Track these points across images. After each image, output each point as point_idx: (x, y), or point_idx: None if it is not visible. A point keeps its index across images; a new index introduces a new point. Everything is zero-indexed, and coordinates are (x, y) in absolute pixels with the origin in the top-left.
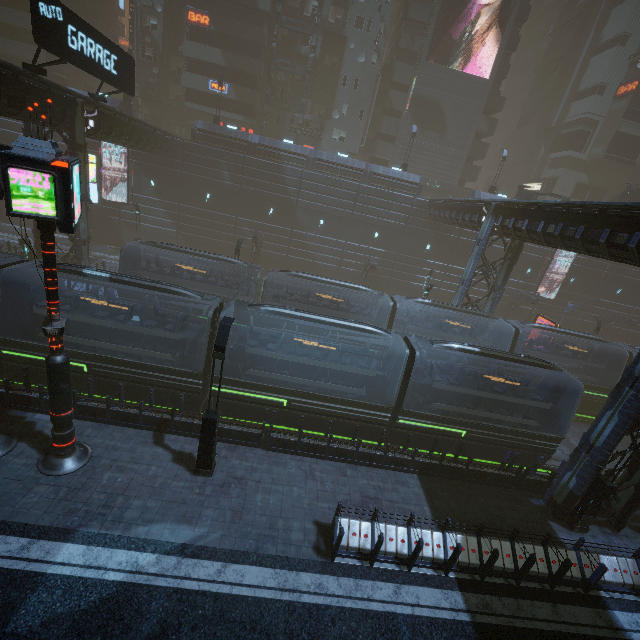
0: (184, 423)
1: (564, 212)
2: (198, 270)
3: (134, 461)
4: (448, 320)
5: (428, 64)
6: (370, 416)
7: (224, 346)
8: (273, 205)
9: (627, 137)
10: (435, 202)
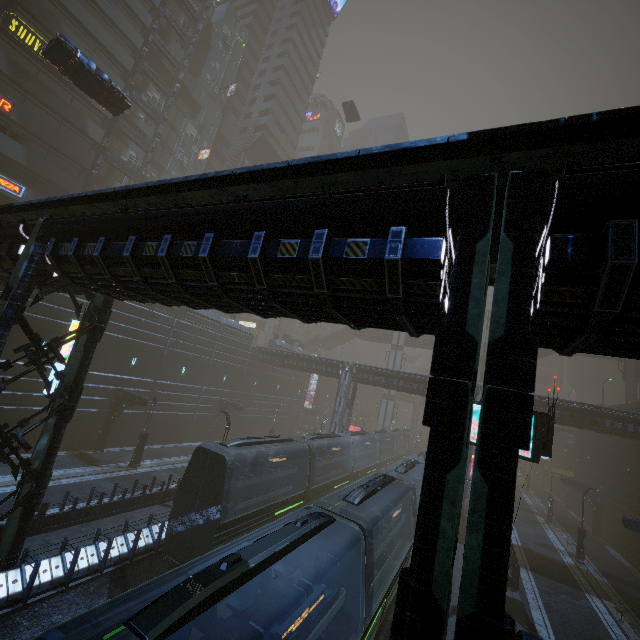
0: None
1: (409, 377)
2: (282, 459)
3: None
4: (366, 442)
5: None
6: None
7: None
8: (137, 354)
9: None
10: (272, 351)
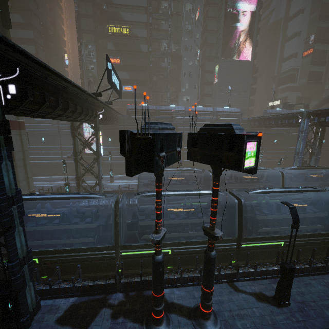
0: (244, 273)
1: None
2: (180, 178)
3: (240, 308)
4: (311, 175)
5: (222, 59)
6: (328, 240)
7: (298, 220)
8: None
9: (314, 72)
10: (253, 118)
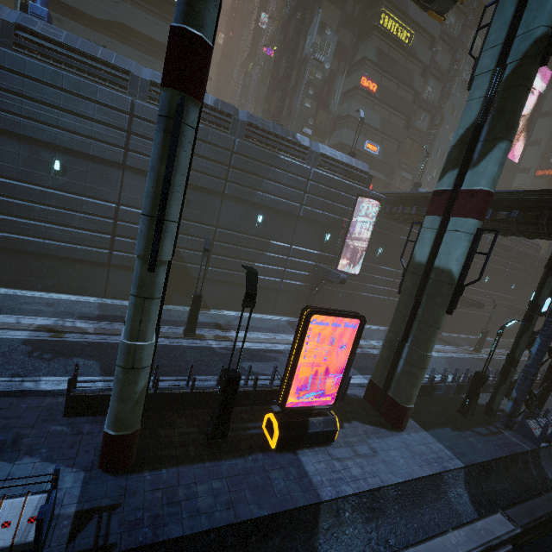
0: None
1: None
2: None
3: None
4: None
5: None
6: None
7: None
8: None
9: None
10: None
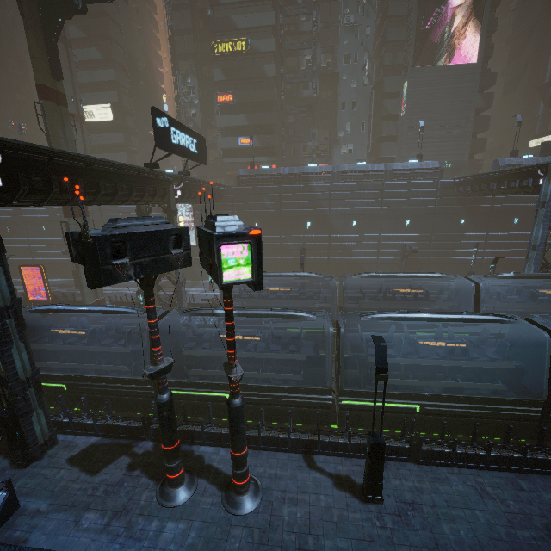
0: (330, 443)
1: None
2: (283, 289)
3: (301, 491)
4: (542, 290)
5: (415, 69)
6: (516, 412)
7: (386, 367)
8: (309, 219)
9: None
10: (463, 179)
